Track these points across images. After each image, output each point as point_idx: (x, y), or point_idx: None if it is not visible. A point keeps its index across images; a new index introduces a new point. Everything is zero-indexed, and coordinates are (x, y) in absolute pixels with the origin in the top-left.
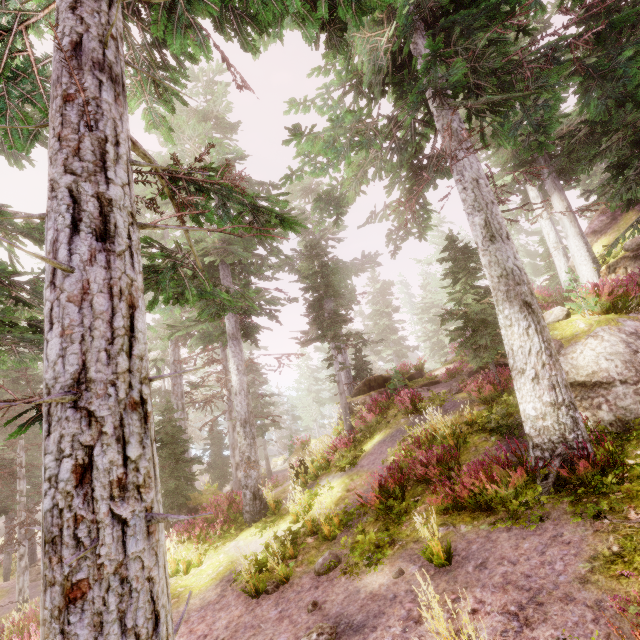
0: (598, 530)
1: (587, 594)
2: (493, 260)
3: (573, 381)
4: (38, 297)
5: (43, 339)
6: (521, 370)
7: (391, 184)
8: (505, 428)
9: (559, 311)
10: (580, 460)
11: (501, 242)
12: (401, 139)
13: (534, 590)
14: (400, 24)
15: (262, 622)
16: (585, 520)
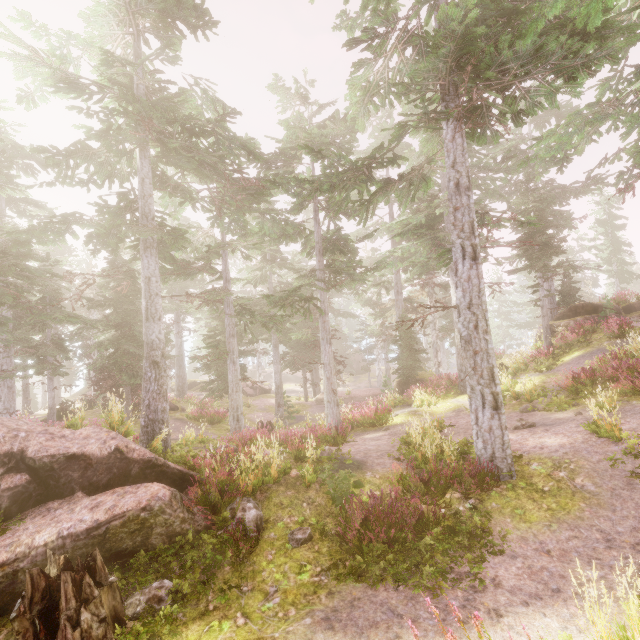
0: None
1: None
2: None
3: None
4: (344, 248)
5: (355, 273)
6: None
7: (629, 130)
8: None
9: None
10: None
11: None
12: None
13: None
14: None
15: None
16: None
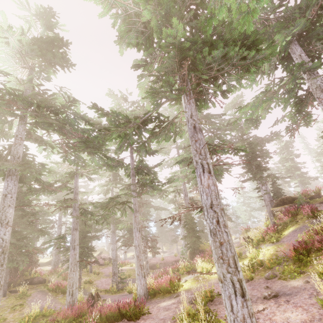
0: None
1: None
2: None
3: None
4: (149, 171)
5: (154, 185)
6: None
7: (285, 106)
8: None
9: None
10: None
11: None
12: (288, 88)
13: None
14: (282, 47)
15: None
16: None
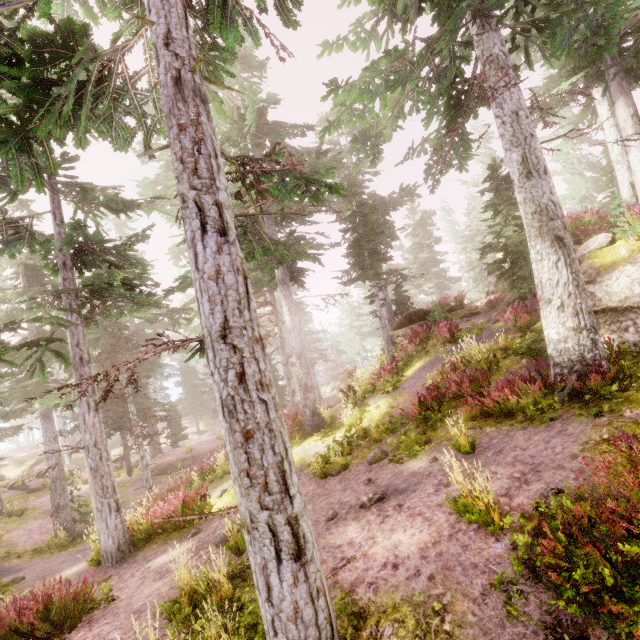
0: (596, 425)
1: (574, 464)
2: (528, 197)
3: (605, 307)
4: (122, 259)
5: (136, 294)
6: (548, 300)
7: (429, 116)
8: (535, 352)
9: (603, 238)
10: (592, 374)
11: (537, 178)
12: (439, 66)
13: (535, 464)
14: None
15: (331, 492)
16: (587, 418)
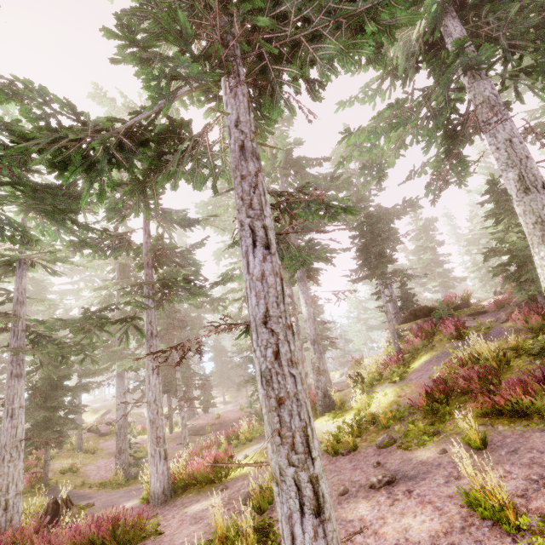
0: None
1: None
2: (527, 209)
3: None
4: (184, 260)
5: (192, 287)
6: None
7: (428, 145)
8: None
9: None
10: None
11: (536, 193)
12: (435, 108)
13: None
14: (430, 18)
15: (342, 469)
16: None
